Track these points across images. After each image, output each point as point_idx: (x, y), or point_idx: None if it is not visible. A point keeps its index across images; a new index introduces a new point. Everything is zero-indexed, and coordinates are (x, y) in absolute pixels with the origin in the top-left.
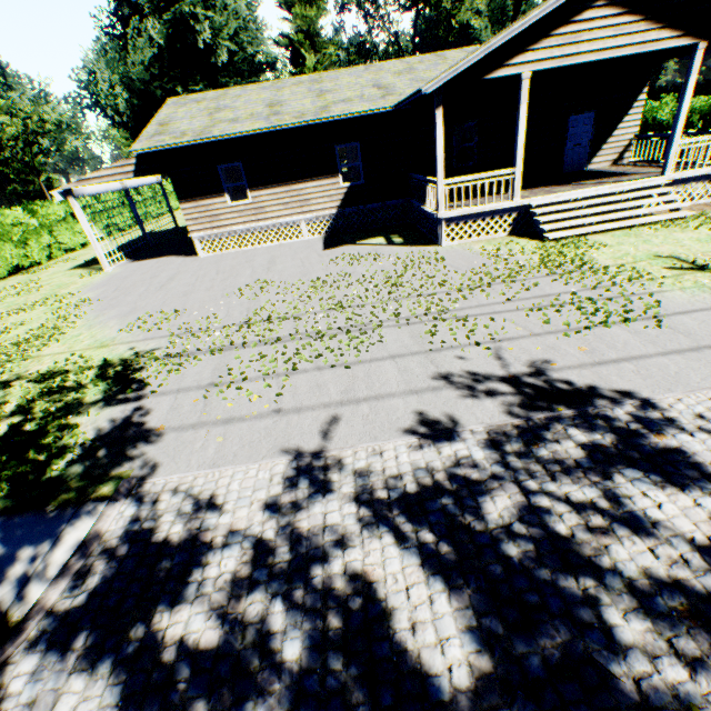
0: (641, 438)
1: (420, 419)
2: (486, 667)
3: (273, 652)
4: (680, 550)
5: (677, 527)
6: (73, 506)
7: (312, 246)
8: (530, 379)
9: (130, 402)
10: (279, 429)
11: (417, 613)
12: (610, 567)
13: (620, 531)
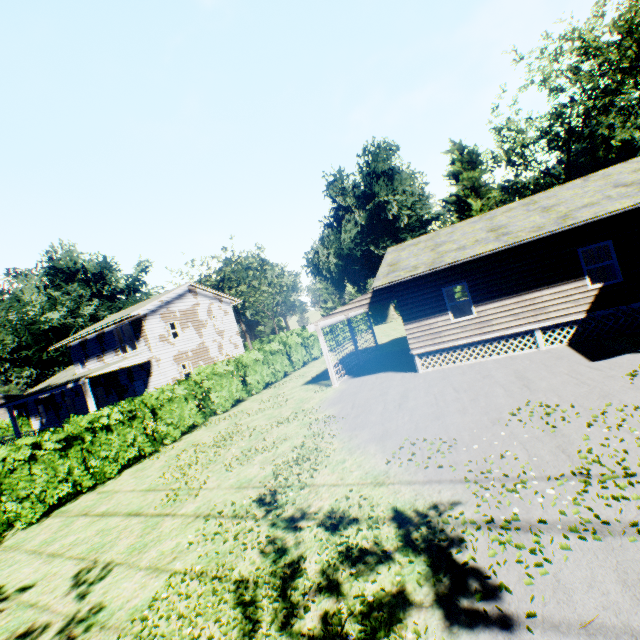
0: None
1: None
2: None
3: None
4: None
5: None
6: None
7: (562, 356)
8: None
9: (495, 628)
10: None
11: None
12: None
13: None
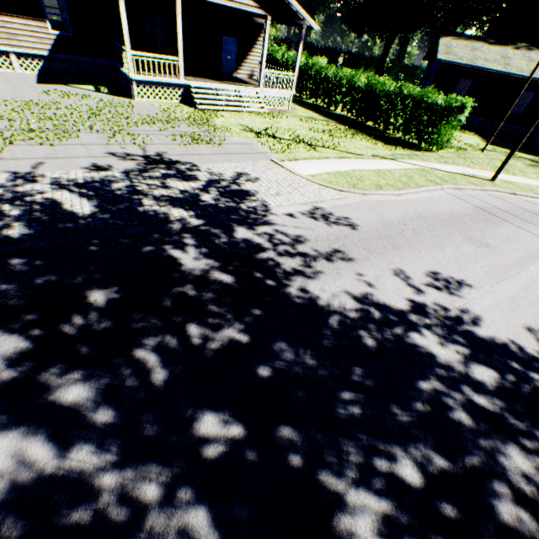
0: (185, 173)
1: (93, 165)
2: (98, 211)
3: (6, 214)
4: (175, 191)
5: (178, 188)
6: None
7: (26, 79)
8: (154, 157)
9: None
10: (2, 165)
11: (74, 204)
12: (151, 194)
13: (160, 189)
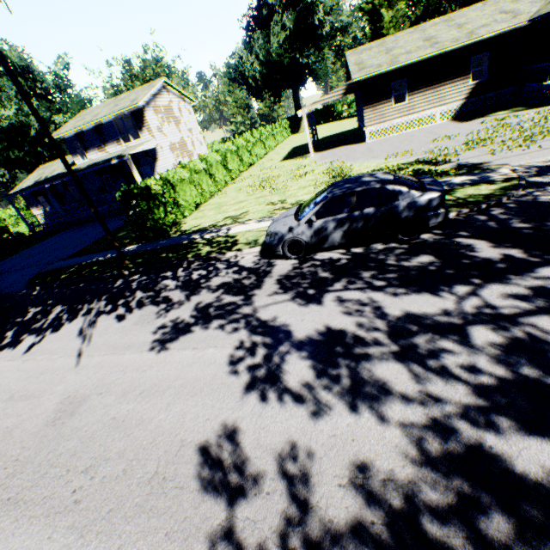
0: None
1: None
2: None
3: None
4: None
5: None
6: (486, 170)
7: (449, 124)
8: None
9: (449, 164)
10: None
11: None
12: None
13: None
